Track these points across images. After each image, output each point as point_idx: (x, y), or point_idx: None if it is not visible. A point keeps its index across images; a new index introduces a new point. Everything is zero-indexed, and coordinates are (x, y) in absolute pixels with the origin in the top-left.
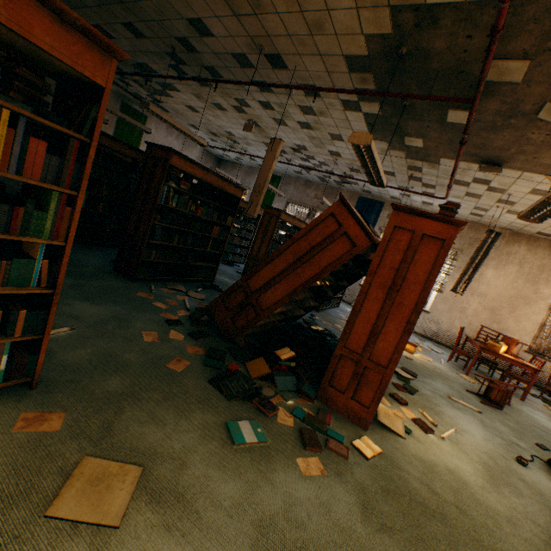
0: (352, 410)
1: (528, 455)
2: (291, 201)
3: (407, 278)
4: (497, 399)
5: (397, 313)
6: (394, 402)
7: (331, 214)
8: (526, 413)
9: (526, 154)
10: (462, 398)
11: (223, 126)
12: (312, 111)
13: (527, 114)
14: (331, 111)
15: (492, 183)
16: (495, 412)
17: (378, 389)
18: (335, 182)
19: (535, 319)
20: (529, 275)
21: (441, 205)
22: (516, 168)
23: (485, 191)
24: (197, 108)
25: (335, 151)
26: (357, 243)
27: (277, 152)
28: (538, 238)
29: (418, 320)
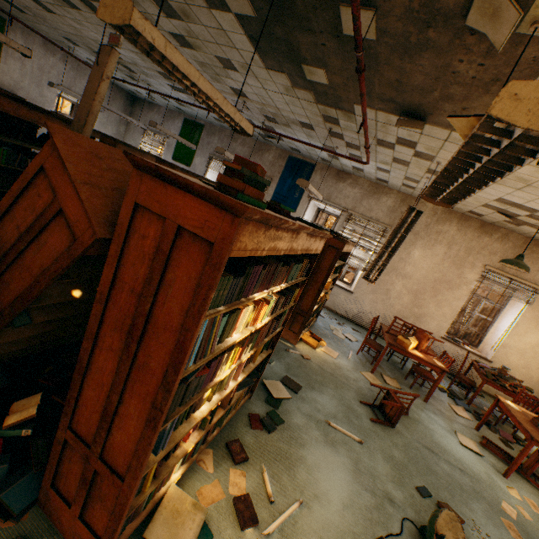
0: (81, 537)
1: (398, 519)
2: (214, 155)
3: (156, 316)
4: (391, 415)
5: (140, 383)
6: (226, 460)
7: (44, 170)
8: (423, 425)
9: (454, 101)
10: (348, 418)
11: (98, 40)
12: (174, 10)
13: (451, 16)
14: (194, 10)
15: (418, 146)
16: (383, 436)
17: (112, 514)
18: (261, 136)
19: (455, 305)
20: (456, 258)
21: (226, 162)
22: (444, 124)
23: (412, 157)
24: (47, 5)
25: (237, 88)
26: (78, 234)
27: (107, 69)
28: (470, 217)
29: (342, 301)
